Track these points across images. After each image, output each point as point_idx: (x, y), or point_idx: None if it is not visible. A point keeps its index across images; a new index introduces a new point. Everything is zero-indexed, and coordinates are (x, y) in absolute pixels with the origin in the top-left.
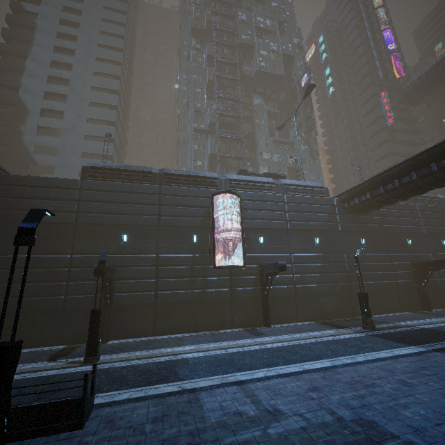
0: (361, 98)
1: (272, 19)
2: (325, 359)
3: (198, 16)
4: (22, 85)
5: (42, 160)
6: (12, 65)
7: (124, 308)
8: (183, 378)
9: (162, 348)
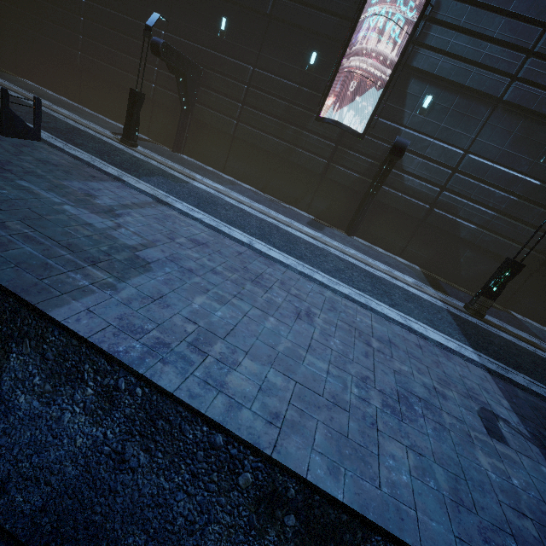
0: None
1: None
2: (300, 261)
3: None
4: None
5: None
6: None
7: (202, 126)
8: (141, 178)
9: (198, 174)
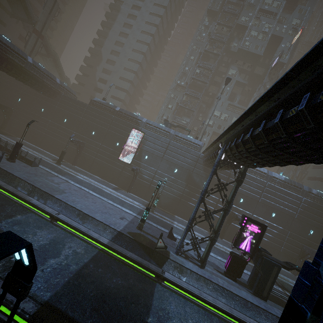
0: None
1: None
2: (100, 196)
3: None
4: (104, 45)
5: (99, 86)
6: (104, 34)
7: (83, 158)
8: (63, 175)
9: (79, 173)
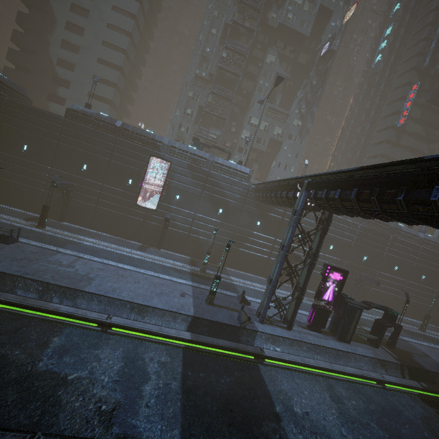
0: (397, 81)
1: None
2: (135, 267)
3: None
4: None
5: (61, 74)
6: None
7: (76, 208)
8: (64, 248)
9: (81, 235)
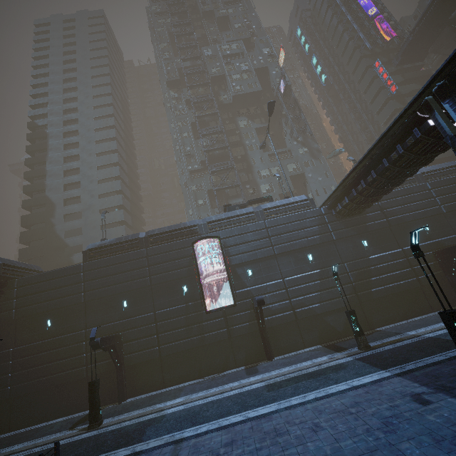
0: (355, 75)
1: (237, 41)
2: (277, 402)
3: (169, 69)
4: (47, 185)
5: (72, 242)
6: (37, 173)
7: (134, 367)
8: (143, 439)
9: (157, 404)
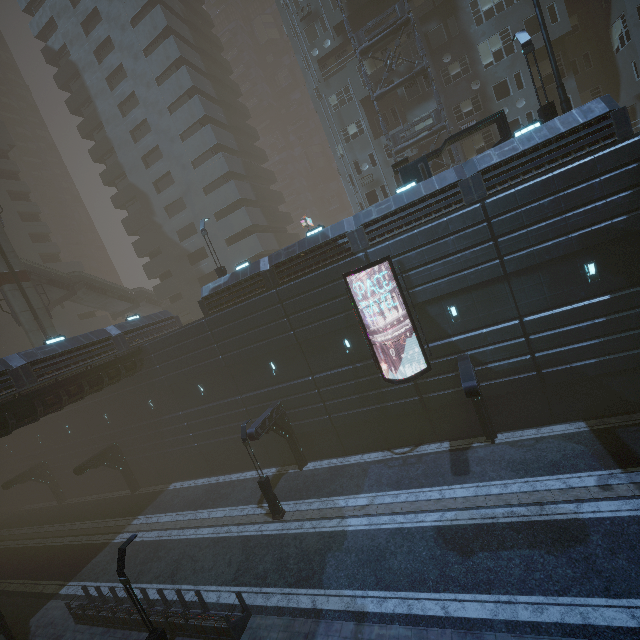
0: None
1: None
2: (493, 595)
3: None
4: (123, 166)
5: (191, 247)
6: (103, 147)
7: (306, 434)
8: (323, 583)
9: (339, 496)
